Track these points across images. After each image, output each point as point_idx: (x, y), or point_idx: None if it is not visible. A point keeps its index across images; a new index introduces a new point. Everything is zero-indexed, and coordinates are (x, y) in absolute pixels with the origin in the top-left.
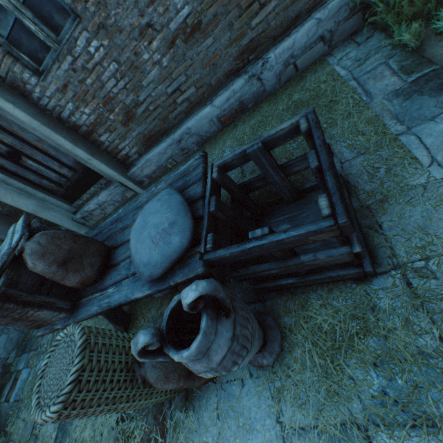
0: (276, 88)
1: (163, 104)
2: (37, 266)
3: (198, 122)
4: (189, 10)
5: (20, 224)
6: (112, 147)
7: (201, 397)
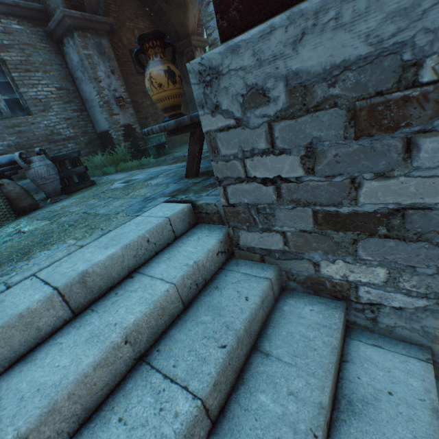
0: None
1: None
2: None
3: None
4: (3, 148)
5: None
6: None
7: (28, 215)
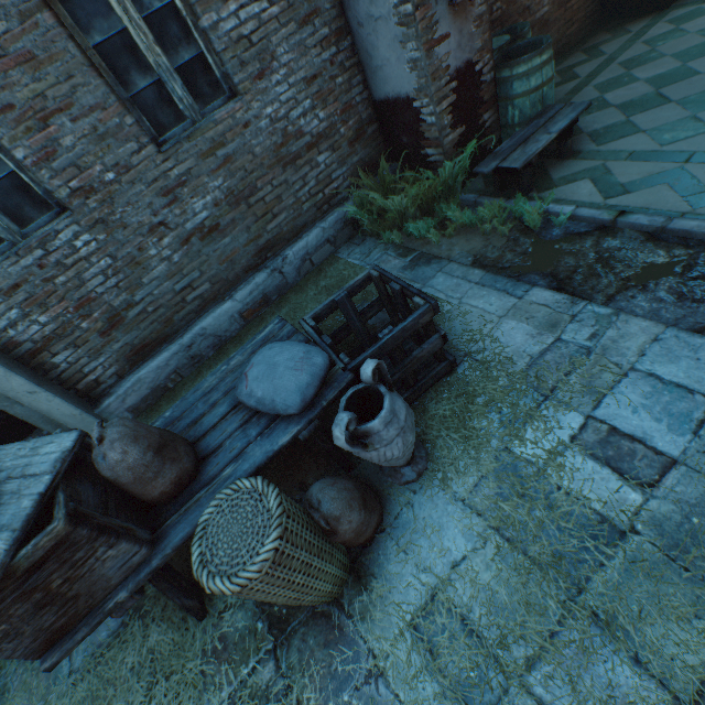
0: (298, 281)
1: (167, 304)
2: (128, 456)
3: (216, 320)
4: (208, 214)
5: (24, 447)
6: (72, 370)
7: (376, 558)
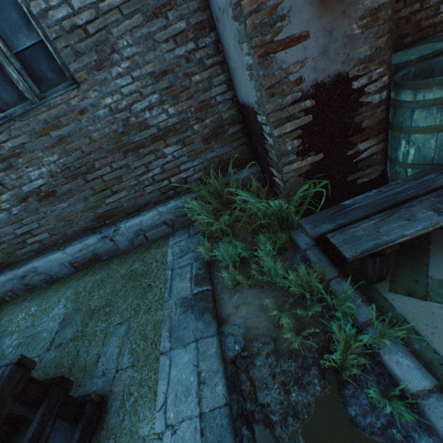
0: (130, 248)
1: (10, 241)
2: None
3: (47, 263)
4: (44, 181)
5: None
6: None
7: None
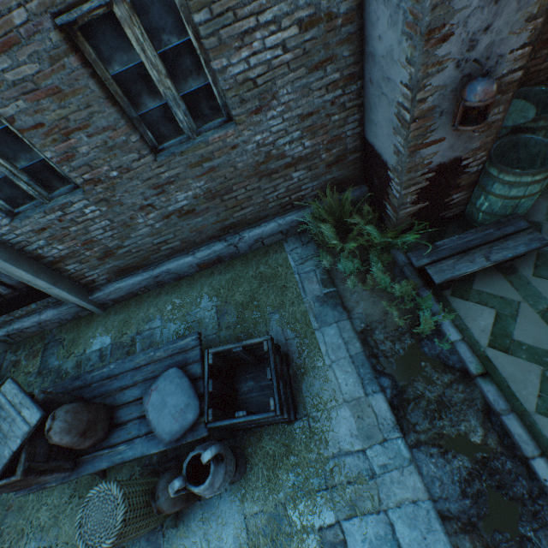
0: (248, 252)
1: (146, 249)
2: (63, 440)
3: (179, 266)
4: (187, 202)
5: (18, 395)
6: (78, 273)
7: (189, 513)
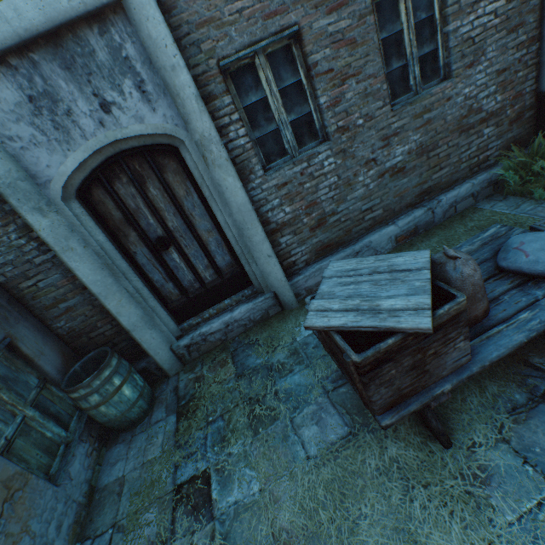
0: (440, 221)
1: (353, 218)
2: (475, 274)
3: (379, 237)
4: (401, 158)
5: (364, 260)
6: (285, 250)
7: None
